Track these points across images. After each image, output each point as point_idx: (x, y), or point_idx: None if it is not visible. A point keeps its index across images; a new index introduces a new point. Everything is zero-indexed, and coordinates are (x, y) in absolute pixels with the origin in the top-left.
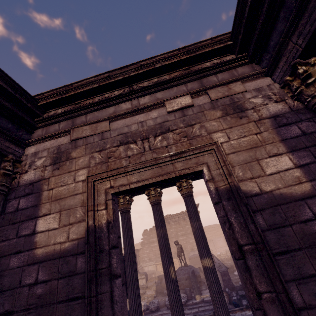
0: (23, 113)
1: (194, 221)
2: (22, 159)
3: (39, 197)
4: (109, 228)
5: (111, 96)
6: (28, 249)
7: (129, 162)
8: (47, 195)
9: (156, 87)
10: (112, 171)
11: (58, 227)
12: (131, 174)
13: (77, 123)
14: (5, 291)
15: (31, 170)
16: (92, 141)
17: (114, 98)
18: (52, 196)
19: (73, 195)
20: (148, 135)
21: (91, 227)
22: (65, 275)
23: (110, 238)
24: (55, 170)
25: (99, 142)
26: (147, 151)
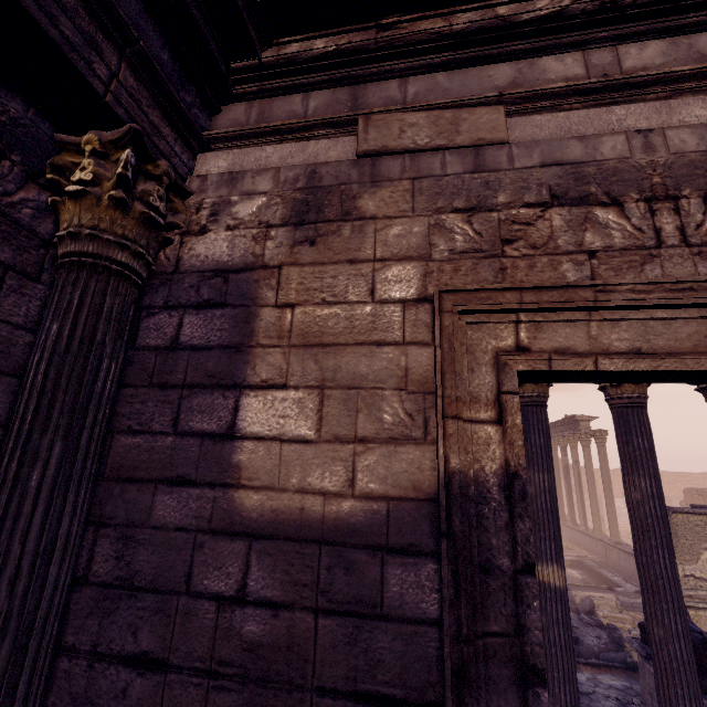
0: (208, 23)
1: (538, 470)
2: (188, 187)
3: (246, 321)
4: (515, 497)
5: (520, 16)
6: (212, 480)
7: (590, 274)
8: (273, 323)
9: (706, 8)
10: (543, 292)
11: (313, 437)
12: (607, 319)
13: (371, 102)
14: (139, 591)
15: (220, 227)
16: (438, 172)
17: (529, 26)
18: (292, 329)
19: (367, 344)
20: (675, 184)
21: (457, 479)
22: (344, 607)
23: (517, 532)
24: (300, 245)
25: (465, 180)
26: (673, 248)
